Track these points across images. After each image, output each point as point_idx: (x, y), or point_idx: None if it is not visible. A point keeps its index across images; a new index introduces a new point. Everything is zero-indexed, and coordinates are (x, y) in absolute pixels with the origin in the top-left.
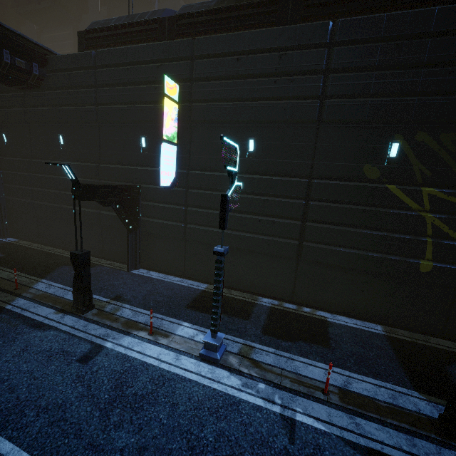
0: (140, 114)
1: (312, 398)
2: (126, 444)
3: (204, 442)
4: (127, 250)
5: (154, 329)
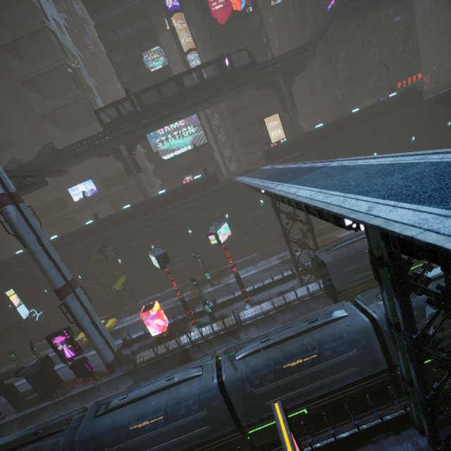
0: (4, 300)
1: None
2: None
3: None
4: (28, 341)
5: (42, 354)
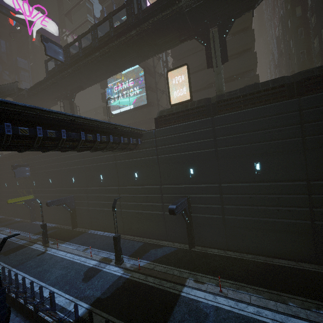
0: None
1: None
2: None
3: None
4: None
5: None
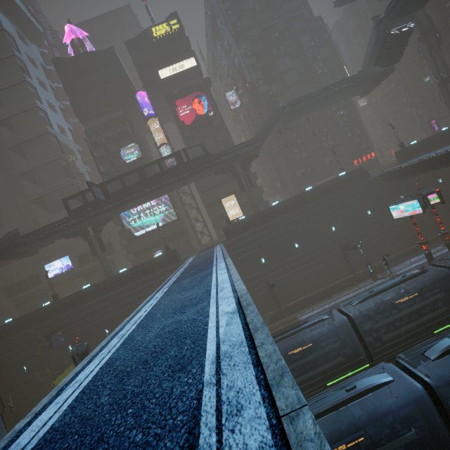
0: None
1: None
2: None
3: None
4: None
5: None
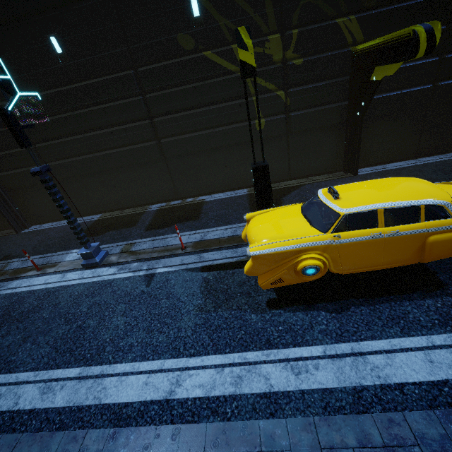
0: None
1: (173, 256)
2: (13, 341)
3: (79, 314)
4: (1, 213)
5: (43, 265)
